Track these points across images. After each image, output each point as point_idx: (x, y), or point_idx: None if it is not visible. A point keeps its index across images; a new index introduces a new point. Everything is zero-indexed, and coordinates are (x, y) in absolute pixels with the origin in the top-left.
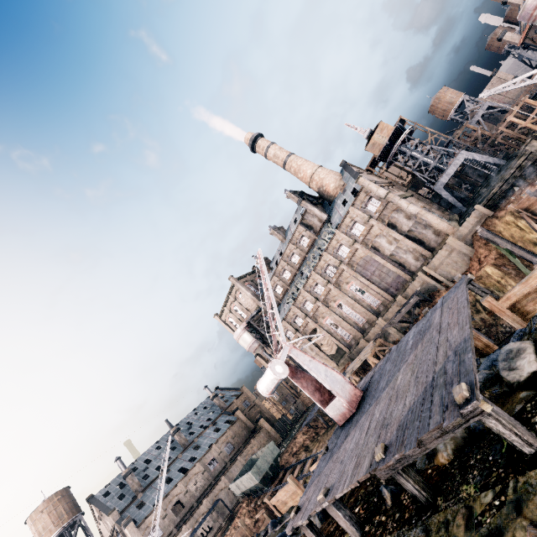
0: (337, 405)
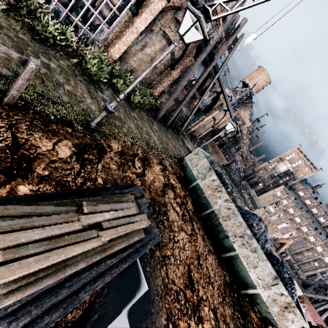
0: None
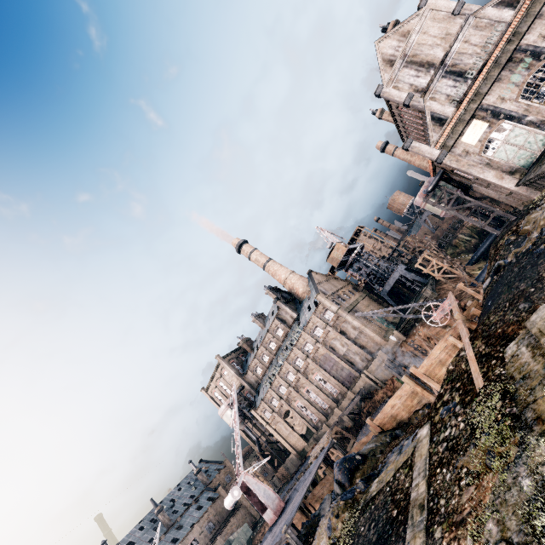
0: (269, 514)
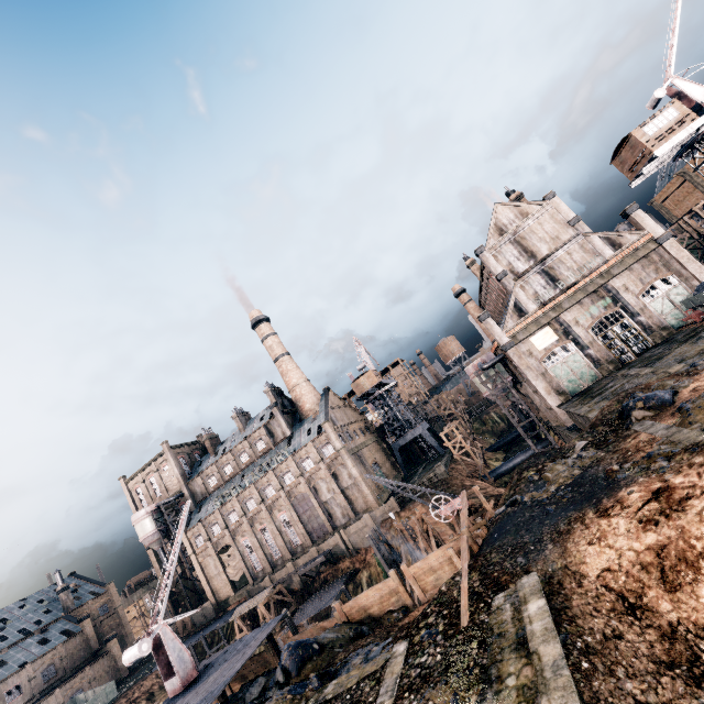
0: (174, 682)
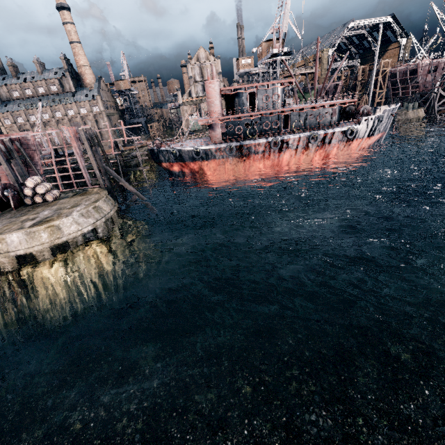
0: (46, 152)
